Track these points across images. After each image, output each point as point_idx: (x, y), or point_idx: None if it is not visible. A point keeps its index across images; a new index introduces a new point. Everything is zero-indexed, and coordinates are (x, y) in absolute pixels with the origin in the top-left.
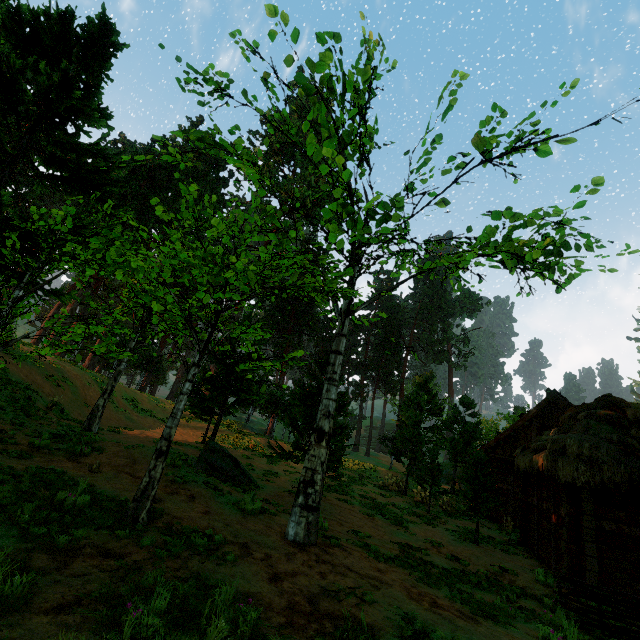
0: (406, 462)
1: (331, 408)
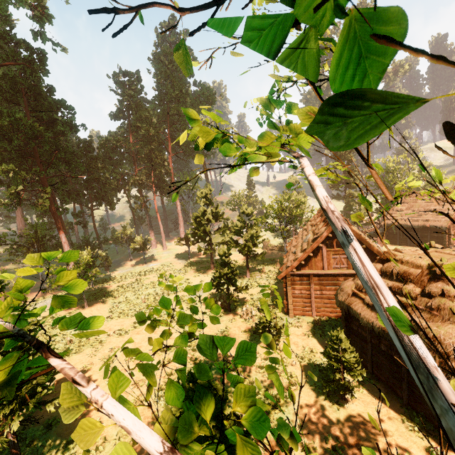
0: (192, 239)
1: None
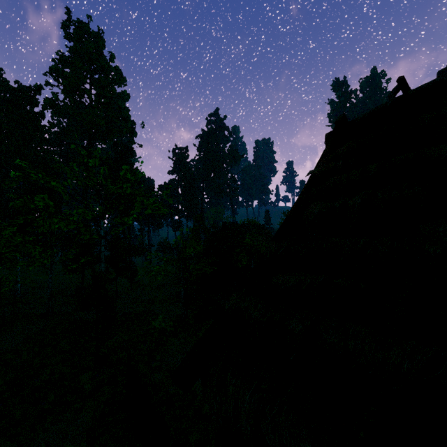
0: None
1: (103, 270)
